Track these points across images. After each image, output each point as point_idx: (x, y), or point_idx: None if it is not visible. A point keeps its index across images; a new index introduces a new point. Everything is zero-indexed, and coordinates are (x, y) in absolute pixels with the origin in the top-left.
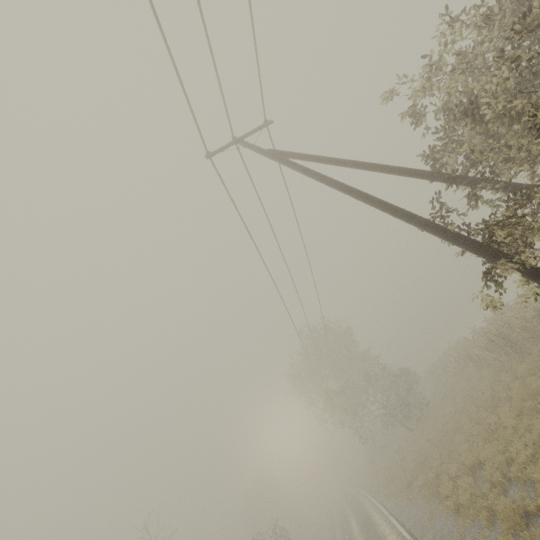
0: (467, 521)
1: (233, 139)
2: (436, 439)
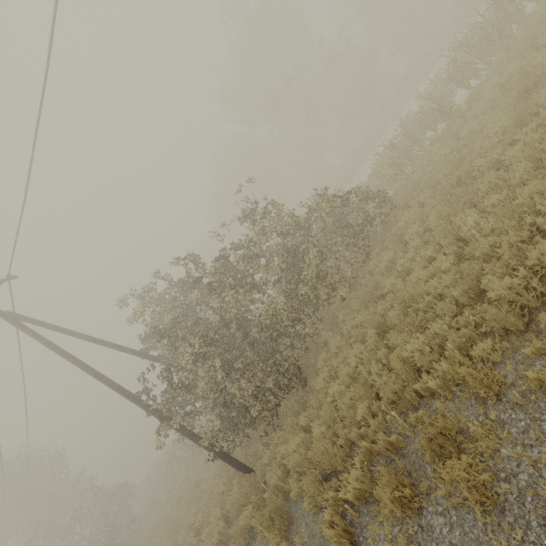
0: None
1: None
2: None
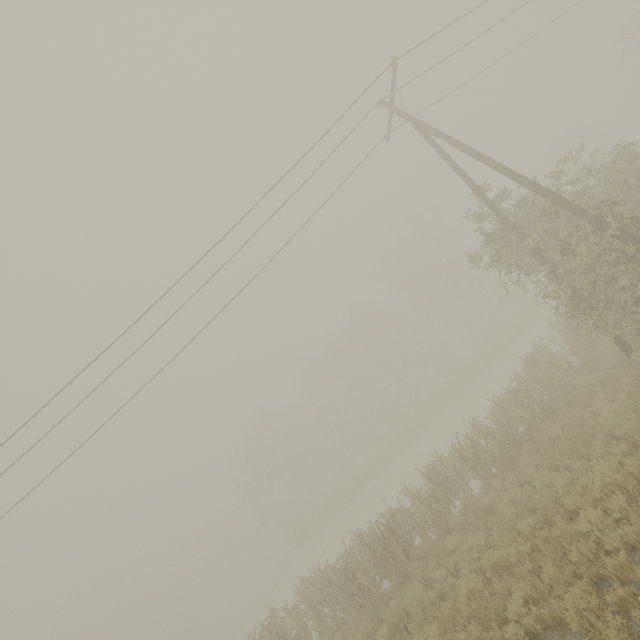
0: None
1: (382, 99)
2: None
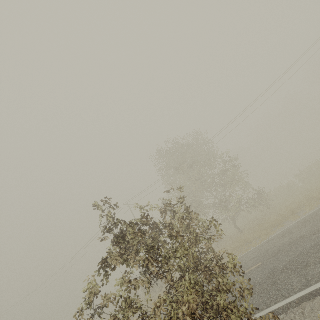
0: None
1: None
2: None
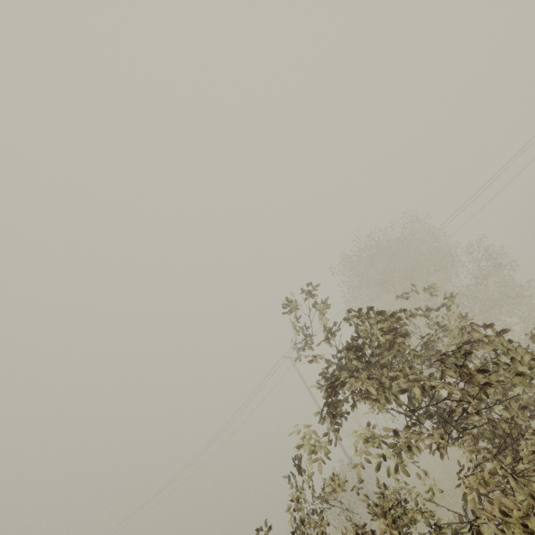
0: None
1: None
2: None
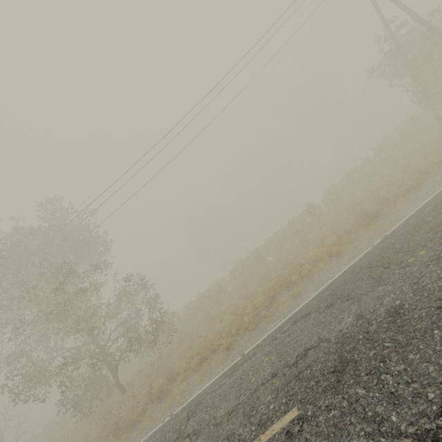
0: (441, 167)
1: None
2: (276, 271)
